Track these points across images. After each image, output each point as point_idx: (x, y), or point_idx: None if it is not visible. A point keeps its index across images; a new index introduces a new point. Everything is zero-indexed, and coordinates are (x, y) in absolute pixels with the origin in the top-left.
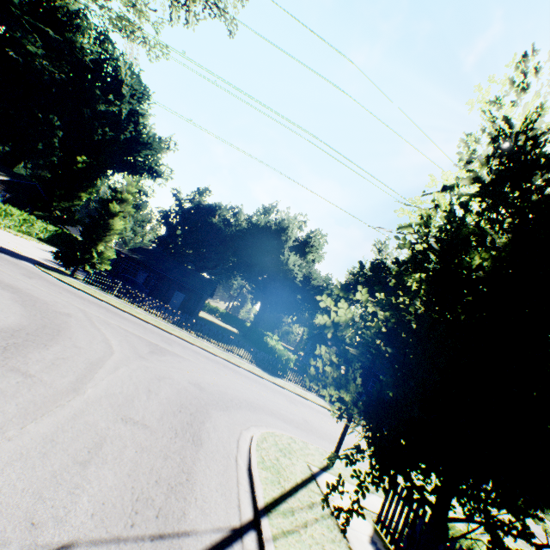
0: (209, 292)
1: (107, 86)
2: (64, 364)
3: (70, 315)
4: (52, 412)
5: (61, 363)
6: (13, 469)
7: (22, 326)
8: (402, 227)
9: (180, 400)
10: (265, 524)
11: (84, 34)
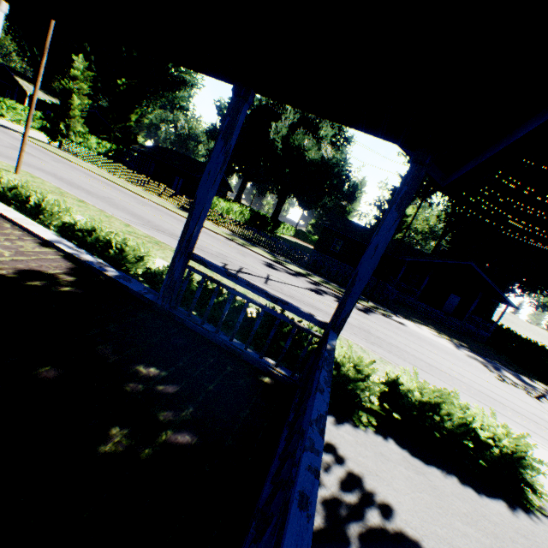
0: (200, 174)
1: None
2: None
3: None
4: None
5: None
6: None
7: None
8: None
9: None
10: None
11: None
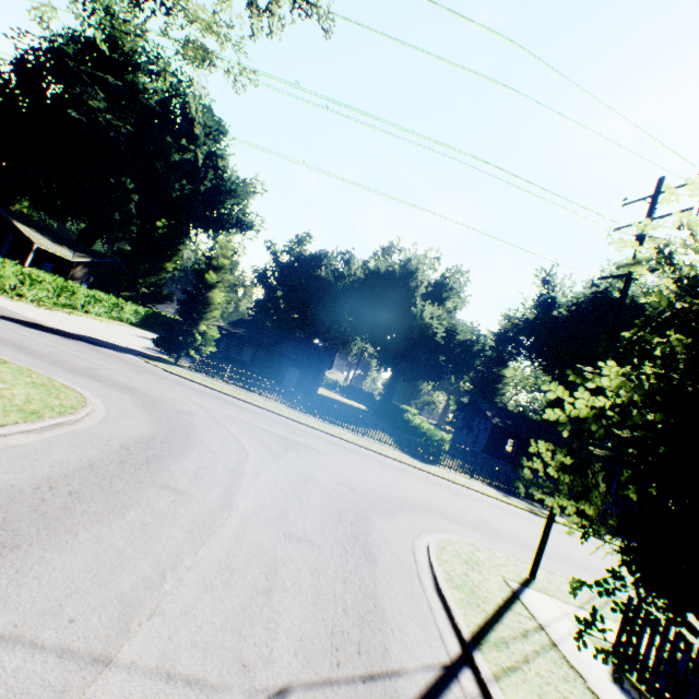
0: (328, 364)
1: (178, 129)
2: (207, 475)
3: (192, 414)
4: (216, 534)
5: (203, 473)
6: (204, 603)
7: (153, 433)
8: (624, 266)
9: (335, 505)
10: (479, 660)
11: (145, 72)
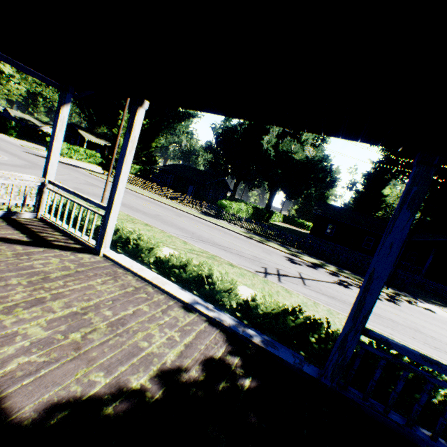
0: (208, 182)
1: None
2: None
3: None
4: None
5: None
6: None
7: (6, 163)
8: None
9: None
10: None
11: None
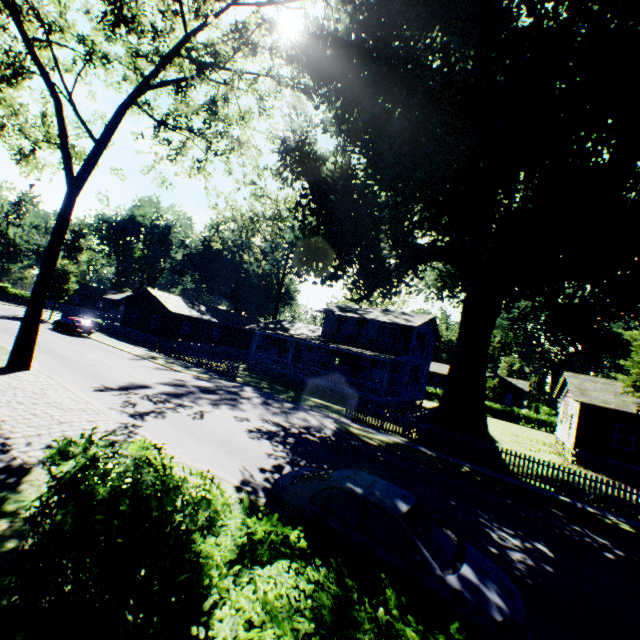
0: None
1: None
2: None
3: None
4: None
5: None
6: None
7: None
8: None
9: None
10: None
11: None
